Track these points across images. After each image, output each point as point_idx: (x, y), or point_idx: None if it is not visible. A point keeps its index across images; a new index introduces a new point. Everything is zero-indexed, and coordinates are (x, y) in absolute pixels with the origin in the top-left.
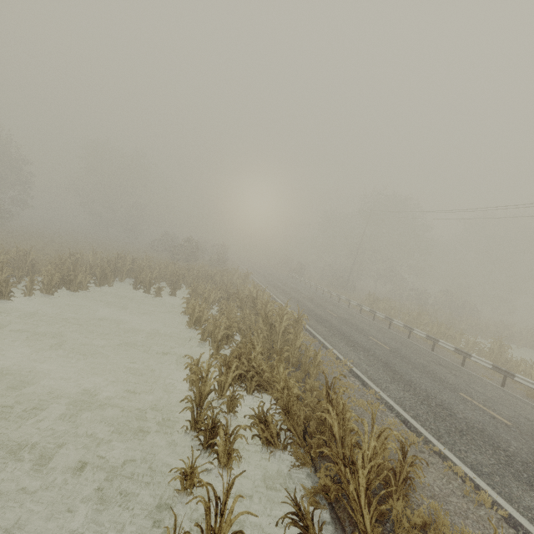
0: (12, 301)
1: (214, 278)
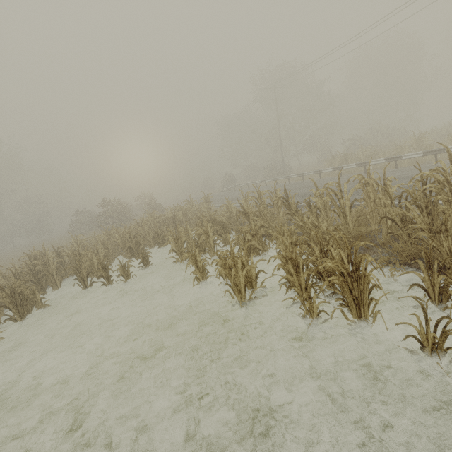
0: None
1: (176, 219)
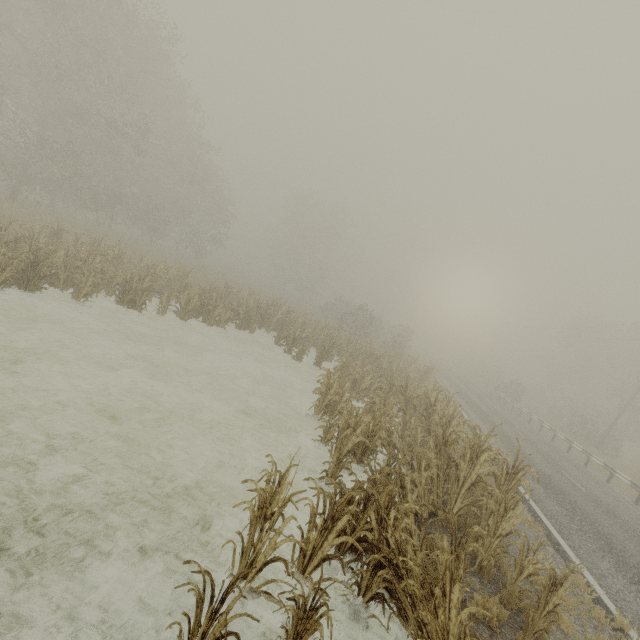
0: (142, 314)
1: (379, 360)
